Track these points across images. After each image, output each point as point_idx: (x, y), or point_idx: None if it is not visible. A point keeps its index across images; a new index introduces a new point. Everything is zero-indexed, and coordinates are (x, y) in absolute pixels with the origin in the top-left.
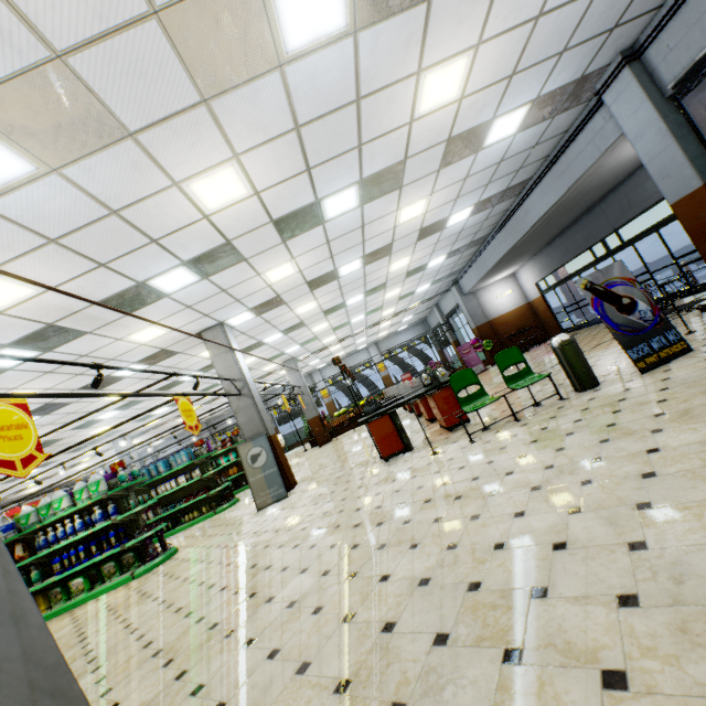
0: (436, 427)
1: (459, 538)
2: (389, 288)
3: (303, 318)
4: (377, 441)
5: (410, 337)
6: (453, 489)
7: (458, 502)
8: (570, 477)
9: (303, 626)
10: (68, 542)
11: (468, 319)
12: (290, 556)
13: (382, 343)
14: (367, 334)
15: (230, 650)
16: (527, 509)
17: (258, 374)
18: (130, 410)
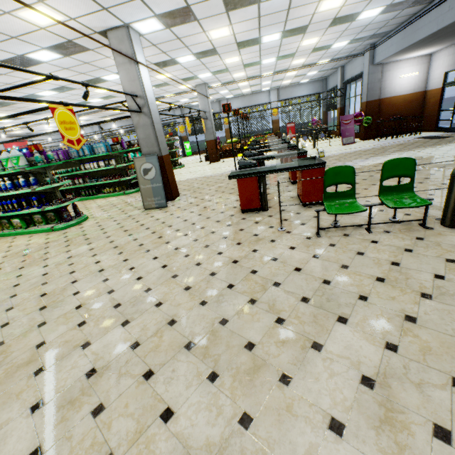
0: (294, 192)
1: (257, 411)
2: (309, 34)
3: (216, 45)
4: (240, 196)
5: (307, 91)
6: (280, 301)
7: (277, 330)
8: (419, 397)
9: (76, 429)
10: (3, 195)
11: (363, 91)
12: (129, 290)
13: (282, 90)
14: (273, 79)
15: (22, 402)
16: (349, 424)
17: (175, 90)
18: (66, 94)
